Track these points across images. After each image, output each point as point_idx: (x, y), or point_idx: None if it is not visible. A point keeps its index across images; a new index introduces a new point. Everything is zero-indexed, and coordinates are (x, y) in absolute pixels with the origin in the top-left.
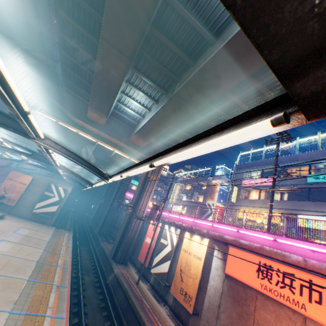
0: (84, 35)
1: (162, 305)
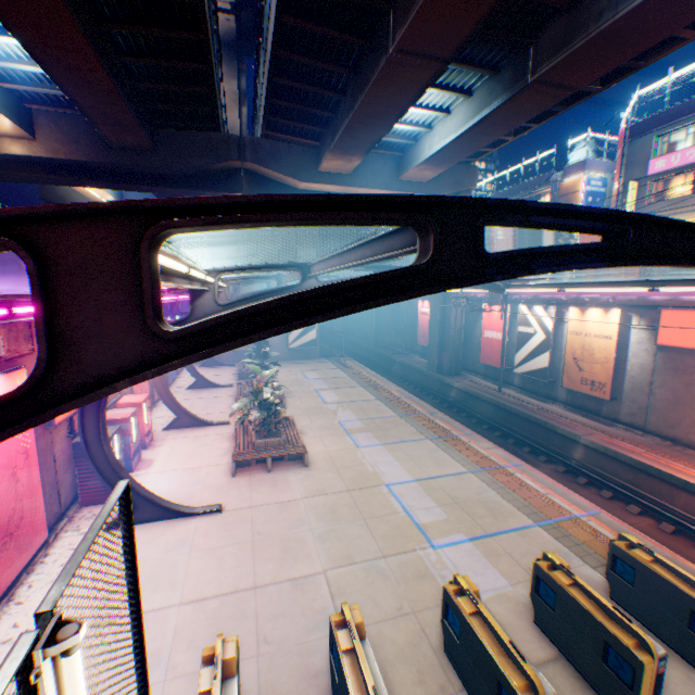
0: (321, 36)
1: (549, 404)
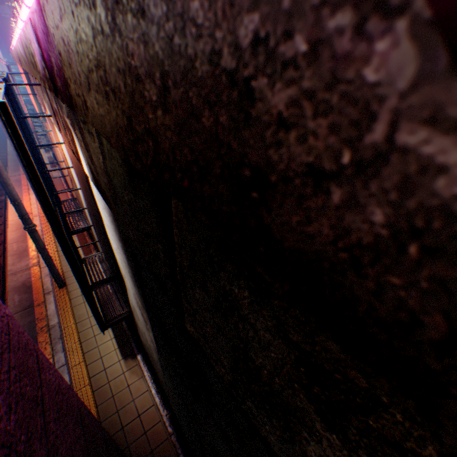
0: None
1: (50, 154)
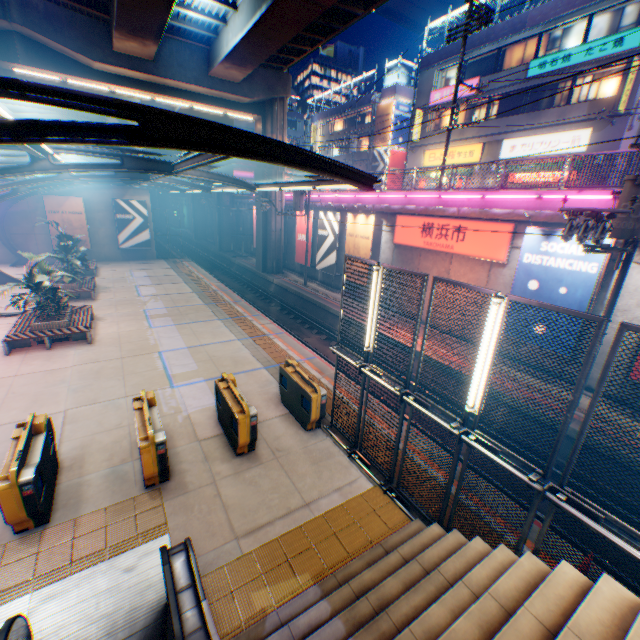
0: None
1: (337, 293)
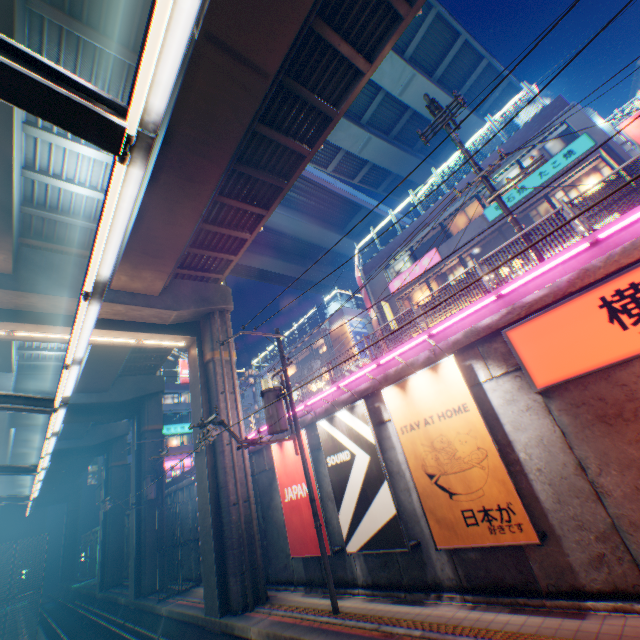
0: None
1: (435, 603)
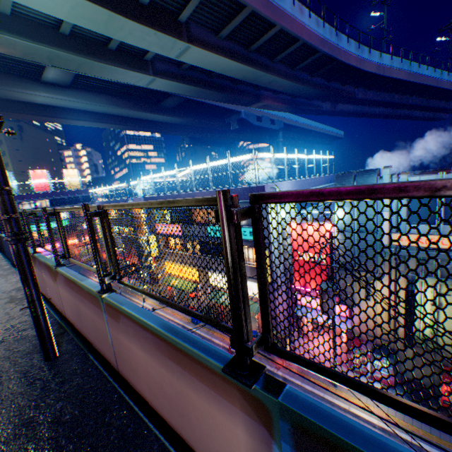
0: None
1: None
